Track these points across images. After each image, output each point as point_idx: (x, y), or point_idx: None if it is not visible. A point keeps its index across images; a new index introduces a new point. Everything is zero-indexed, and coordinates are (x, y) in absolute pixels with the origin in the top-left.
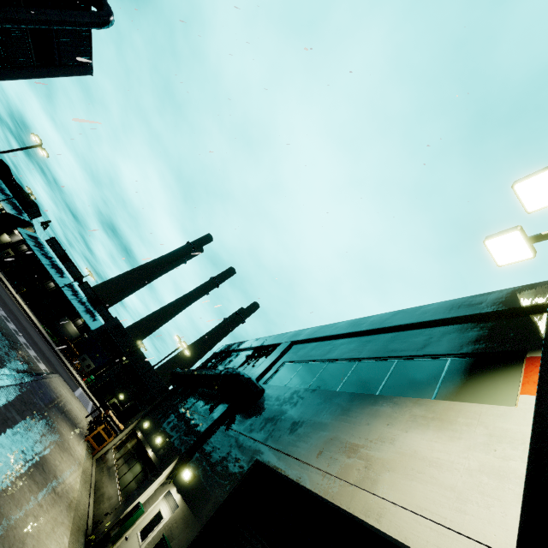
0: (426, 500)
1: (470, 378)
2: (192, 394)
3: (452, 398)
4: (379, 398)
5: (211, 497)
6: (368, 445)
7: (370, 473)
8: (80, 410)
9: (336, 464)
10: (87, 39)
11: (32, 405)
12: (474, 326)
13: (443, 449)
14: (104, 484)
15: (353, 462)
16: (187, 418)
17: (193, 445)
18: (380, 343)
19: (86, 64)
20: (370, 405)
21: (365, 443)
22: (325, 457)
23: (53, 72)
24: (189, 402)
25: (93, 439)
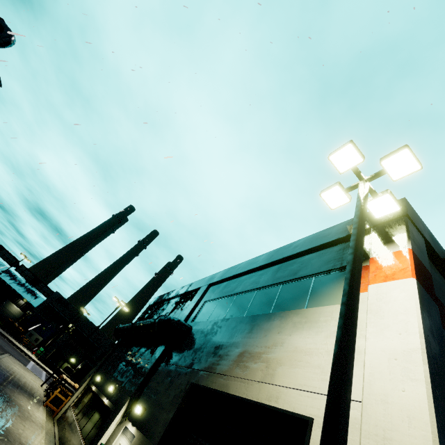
0: (304, 379)
1: (326, 288)
2: (135, 343)
3: (317, 305)
4: (272, 315)
5: (160, 421)
6: (267, 351)
7: (269, 370)
8: (34, 381)
9: (247, 370)
10: None
11: None
12: (327, 251)
13: (313, 341)
14: (68, 438)
15: (258, 366)
16: (133, 364)
17: (141, 385)
18: (270, 274)
19: None
20: (266, 322)
21: (265, 350)
22: (240, 367)
23: None
24: (133, 350)
25: (51, 403)
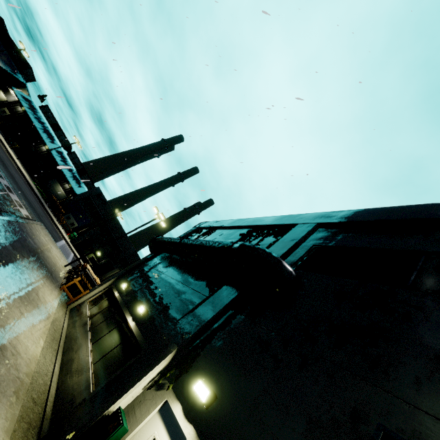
0: None
1: None
2: (175, 263)
3: None
4: None
5: None
6: None
7: None
8: (59, 259)
9: None
10: None
11: None
12: None
13: None
14: (75, 345)
15: None
16: (176, 289)
17: (198, 334)
18: None
19: None
20: None
21: None
22: None
23: None
24: (174, 271)
25: (69, 289)
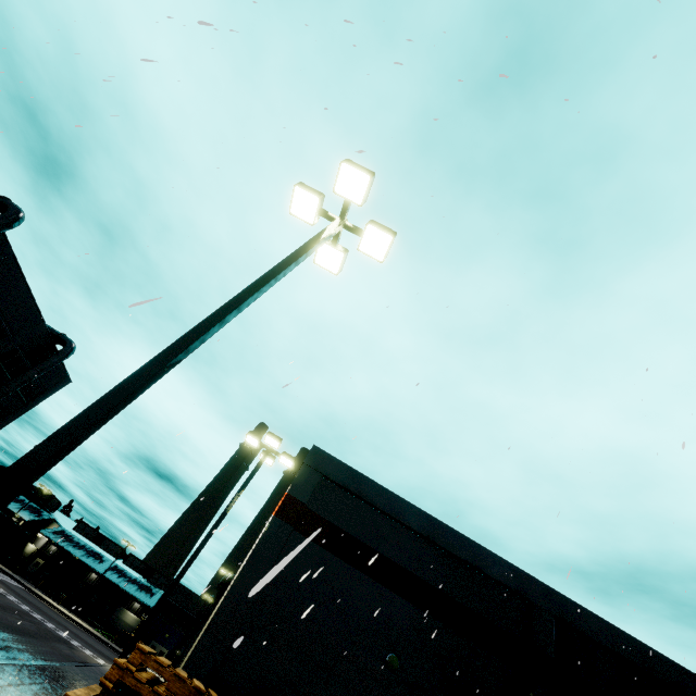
0: None
1: None
2: None
3: None
4: None
5: None
6: None
7: None
8: None
9: None
10: (60, 364)
11: (94, 678)
12: None
13: None
14: None
15: None
16: None
17: None
18: None
19: (65, 378)
20: None
21: None
22: None
23: (41, 399)
24: None
25: None
